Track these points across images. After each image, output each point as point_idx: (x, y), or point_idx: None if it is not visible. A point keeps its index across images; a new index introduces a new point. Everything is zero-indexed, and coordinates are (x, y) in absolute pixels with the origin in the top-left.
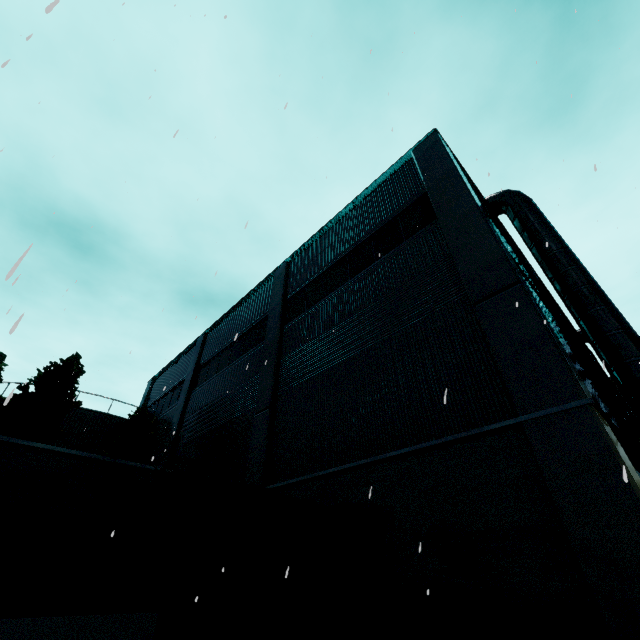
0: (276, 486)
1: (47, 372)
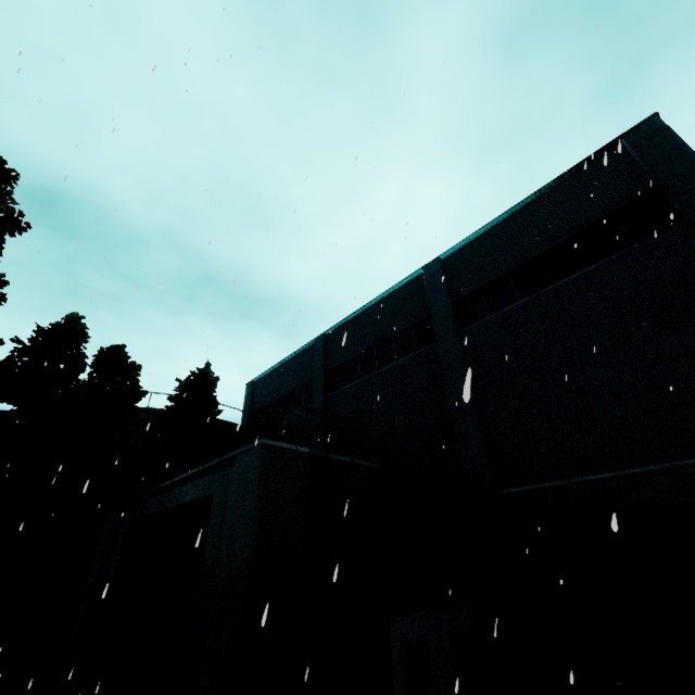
0: (521, 490)
1: (188, 382)
